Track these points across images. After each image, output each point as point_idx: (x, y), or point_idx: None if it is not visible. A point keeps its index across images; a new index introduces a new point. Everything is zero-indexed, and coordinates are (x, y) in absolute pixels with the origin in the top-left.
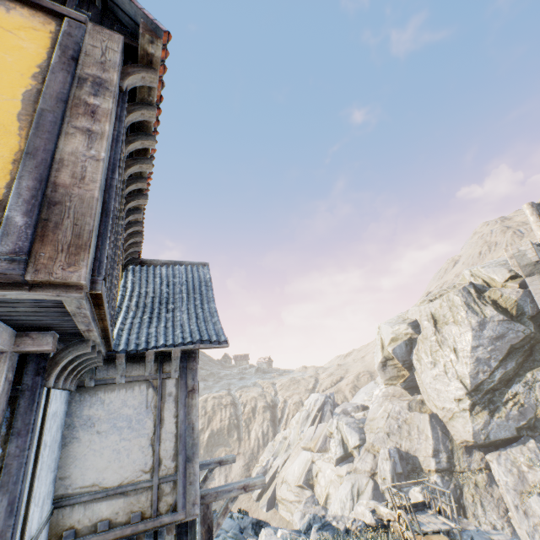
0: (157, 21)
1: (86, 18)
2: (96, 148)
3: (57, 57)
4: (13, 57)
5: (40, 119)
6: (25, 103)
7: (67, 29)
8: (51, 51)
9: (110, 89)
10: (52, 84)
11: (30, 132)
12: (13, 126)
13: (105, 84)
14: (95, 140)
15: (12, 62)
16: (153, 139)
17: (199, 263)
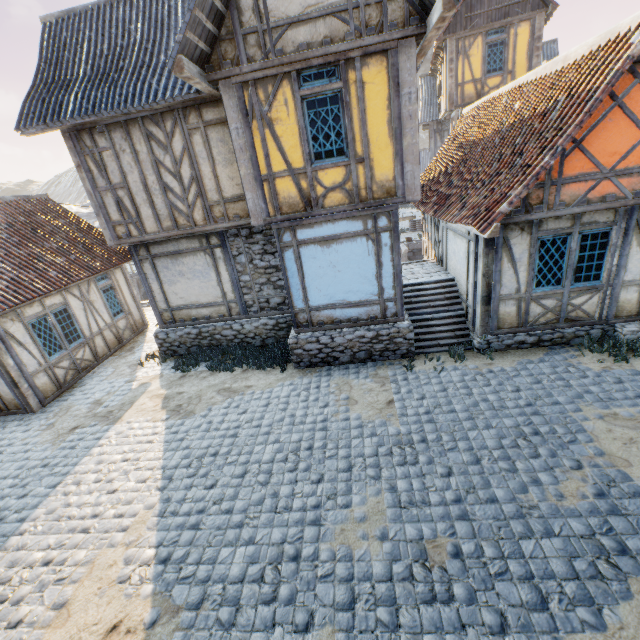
0: (556, 5)
1: (536, 15)
2: (538, 60)
3: (531, 37)
4: (523, 43)
5: (529, 59)
6: (526, 55)
7: (532, 24)
8: (529, 35)
9: (541, 38)
10: (530, 47)
11: (528, 63)
12: (525, 63)
13: (540, 37)
14: (538, 58)
15: (523, 45)
16: (545, 24)
17: (551, 41)
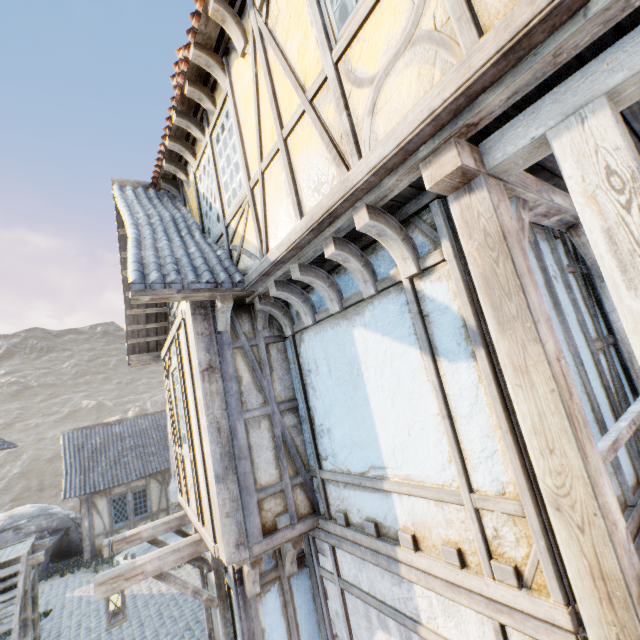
0: None
1: None
2: None
3: None
4: None
5: None
6: None
7: None
8: None
9: None
10: None
11: None
12: None
13: None
14: None
15: None
16: None
17: None
